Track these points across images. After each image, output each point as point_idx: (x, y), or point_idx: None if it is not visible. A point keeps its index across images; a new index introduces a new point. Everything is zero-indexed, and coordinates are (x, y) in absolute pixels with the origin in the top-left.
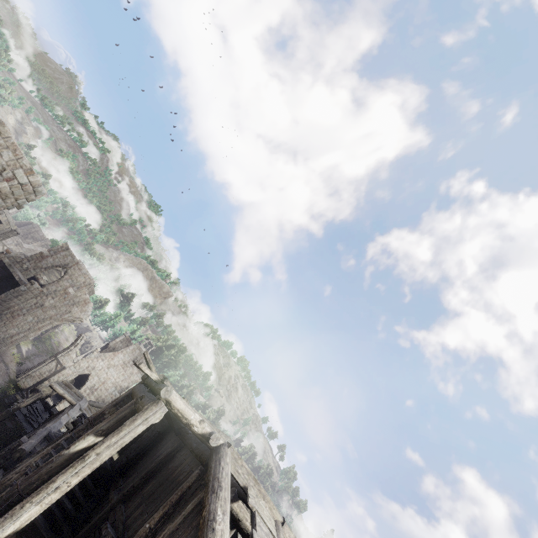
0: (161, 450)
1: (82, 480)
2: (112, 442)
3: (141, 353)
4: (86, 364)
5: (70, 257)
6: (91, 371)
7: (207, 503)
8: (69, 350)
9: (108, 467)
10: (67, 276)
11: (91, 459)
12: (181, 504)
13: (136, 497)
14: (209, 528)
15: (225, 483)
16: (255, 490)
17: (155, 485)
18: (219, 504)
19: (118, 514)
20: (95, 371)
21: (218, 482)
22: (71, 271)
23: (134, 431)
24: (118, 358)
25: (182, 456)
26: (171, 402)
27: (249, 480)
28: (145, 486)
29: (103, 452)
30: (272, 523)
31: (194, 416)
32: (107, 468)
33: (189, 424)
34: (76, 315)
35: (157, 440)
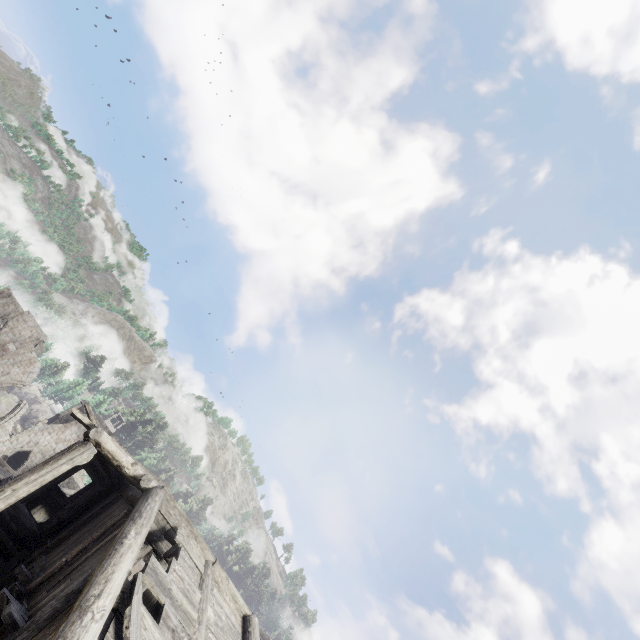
0: (98, 507)
1: (2, 542)
2: (31, 479)
3: (102, 425)
4: (26, 438)
5: (12, 306)
6: (33, 448)
7: (123, 528)
8: (4, 420)
9: (35, 528)
10: (7, 329)
11: (6, 494)
12: (102, 538)
13: (60, 547)
14: (118, 542)
15: (147, 514)
16: (186, 531)
17: (83, 533)
18: (135, 528)
19: (37, 562)
20: (38, 447)
21: (140, 513)
22: (12, 322)
23: (57, 470)
24: (71, 431)
25: (116, 506)
26: (101, 443)
27: (181, 521)
28: (71, 537)
29: (21, 488)
30: (202, 561)
31: (126, 458)
32: (33, 529)
33: (120, 466)
34: (17, 378)
35: (97, 500)
